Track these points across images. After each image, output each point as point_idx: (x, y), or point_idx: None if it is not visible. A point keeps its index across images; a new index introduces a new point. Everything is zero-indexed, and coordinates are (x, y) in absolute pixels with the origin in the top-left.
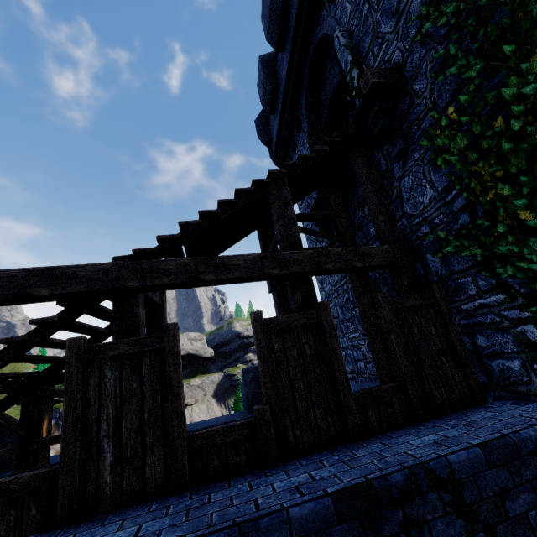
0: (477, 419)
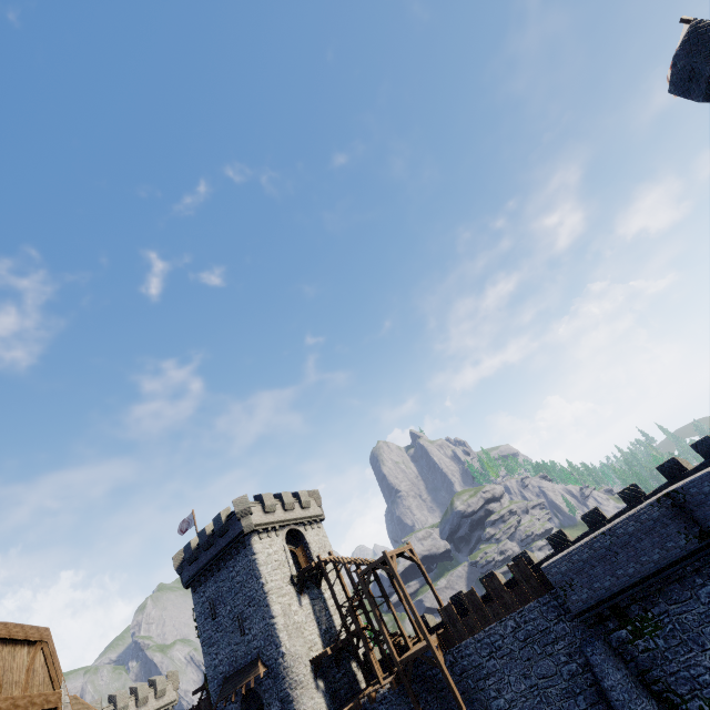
0: None
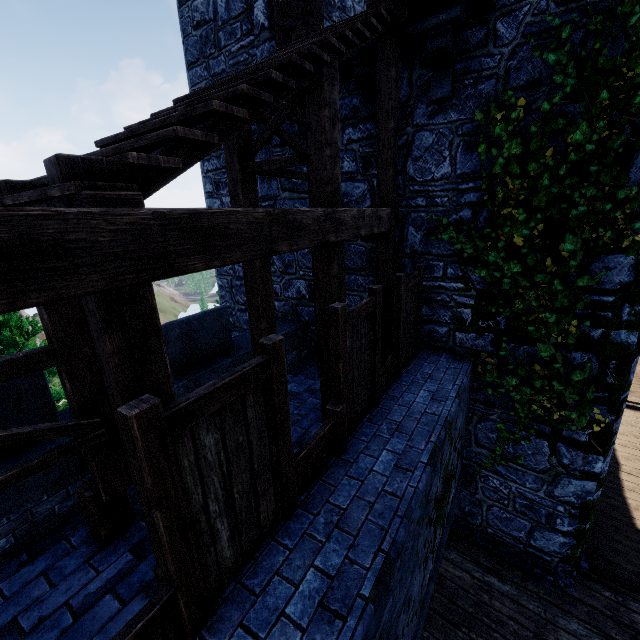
0: (431, 372)
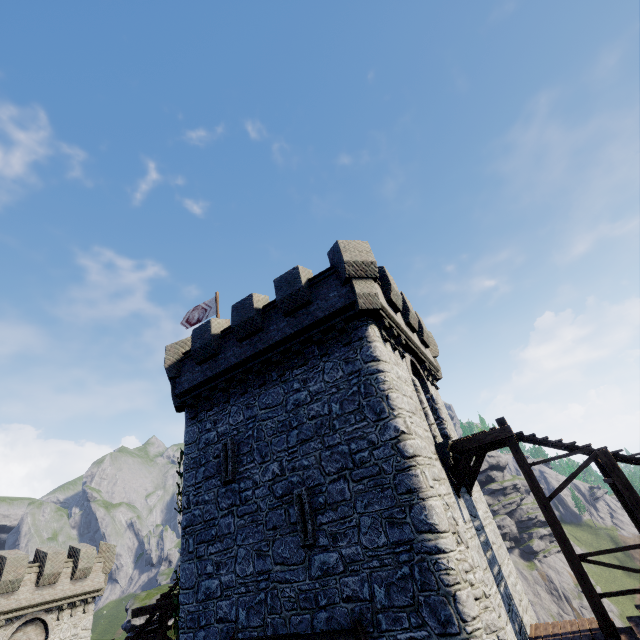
0: None
